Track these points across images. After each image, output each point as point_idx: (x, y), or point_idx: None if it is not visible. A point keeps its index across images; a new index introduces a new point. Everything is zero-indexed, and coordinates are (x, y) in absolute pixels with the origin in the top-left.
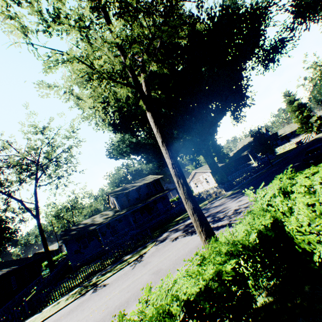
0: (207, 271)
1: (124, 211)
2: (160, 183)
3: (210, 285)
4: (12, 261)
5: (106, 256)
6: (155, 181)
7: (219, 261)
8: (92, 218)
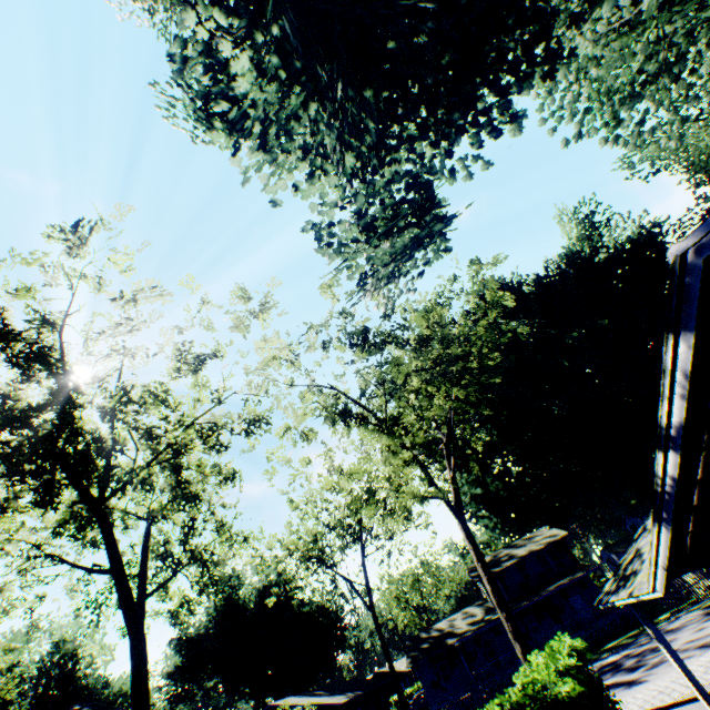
0: None
1: (497, 614)
2: (567, 549)
3: None
4: (352, 682)
5: (471, 702)
6: (553, 544)
7: None
8: (449, 618)
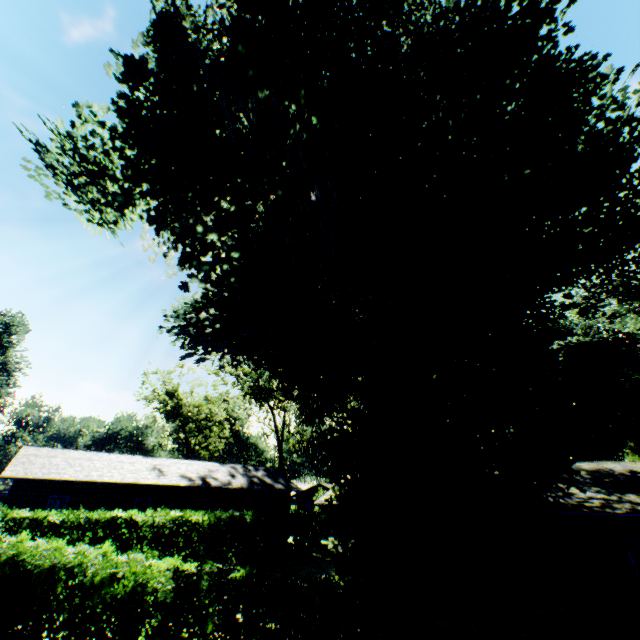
0: None
1: None
2: None
3: None
4: None
5: None
6: None
7: None
8: None
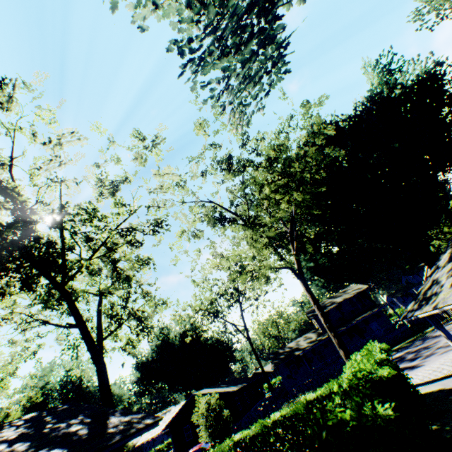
0: (317, 392)
1: (325, 336)
2: (368, 296)
3: (319, 397)
4: (240, 379)
5: (311, 385)
6: (359, 293)
7: (325, 389)
8: (296, 340)
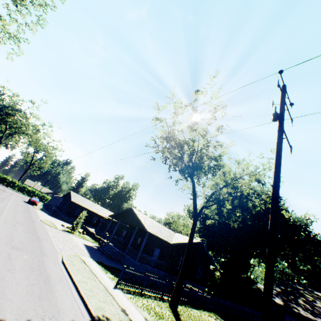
0: None
1: None
2: None
3: None
4: None
5: None
6: None
7: None
8: None
